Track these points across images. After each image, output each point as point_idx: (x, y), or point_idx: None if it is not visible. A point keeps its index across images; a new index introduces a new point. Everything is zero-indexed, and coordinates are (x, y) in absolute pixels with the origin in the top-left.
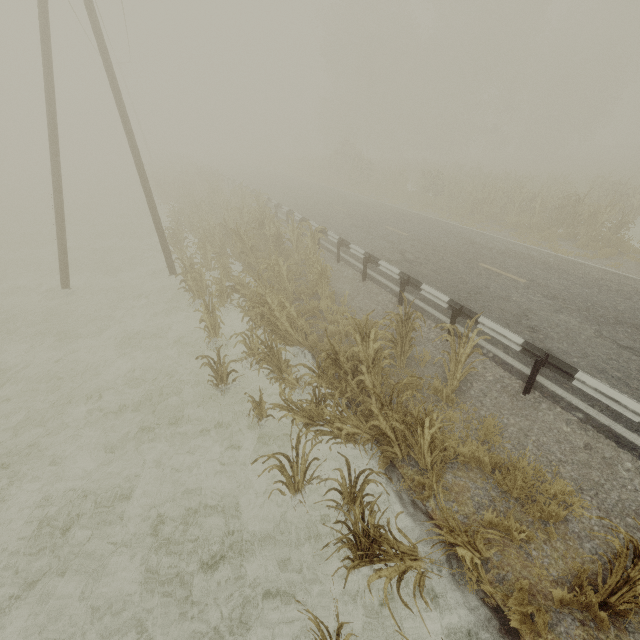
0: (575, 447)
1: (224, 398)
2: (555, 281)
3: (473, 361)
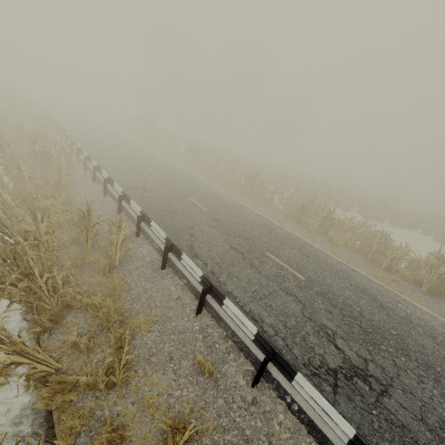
0: (171, 298)
1: None
2: (224, 212)
3: (127, 245)
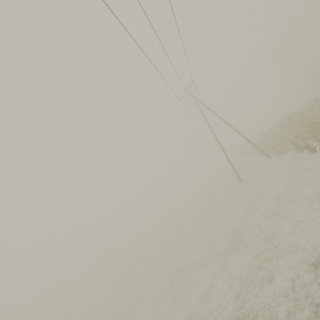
0: None
1: None
2: None
3: None
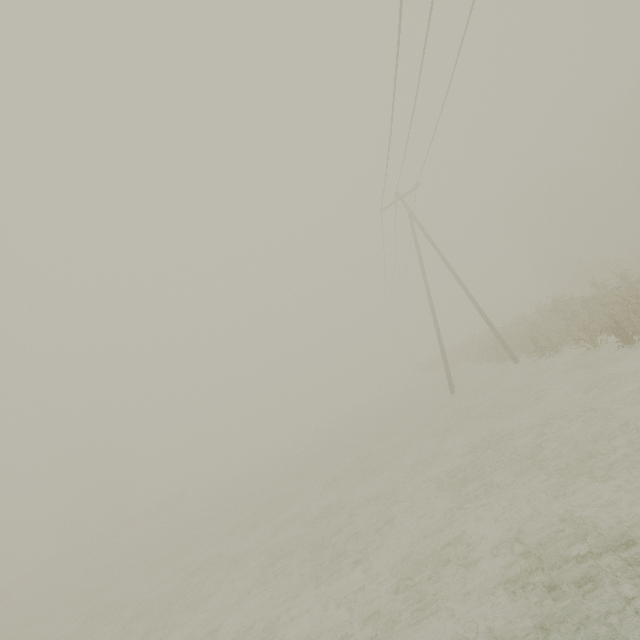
0: None
1: (638, 358)
2: None
3: None
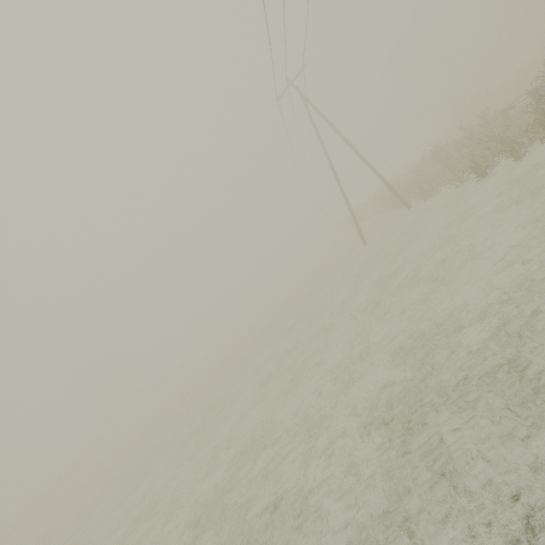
0: None
1: (491, 187)
2: None
3: None
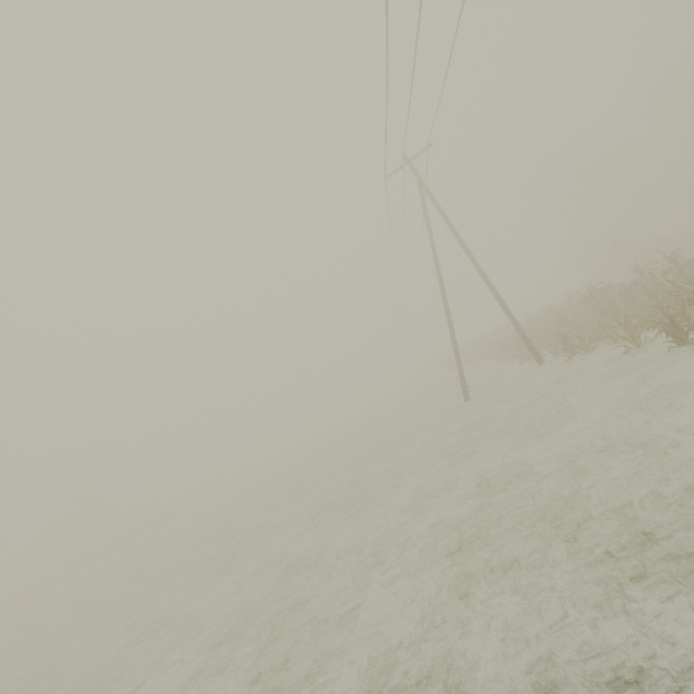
0: None
1: (693, 362)
2: None
3: None
